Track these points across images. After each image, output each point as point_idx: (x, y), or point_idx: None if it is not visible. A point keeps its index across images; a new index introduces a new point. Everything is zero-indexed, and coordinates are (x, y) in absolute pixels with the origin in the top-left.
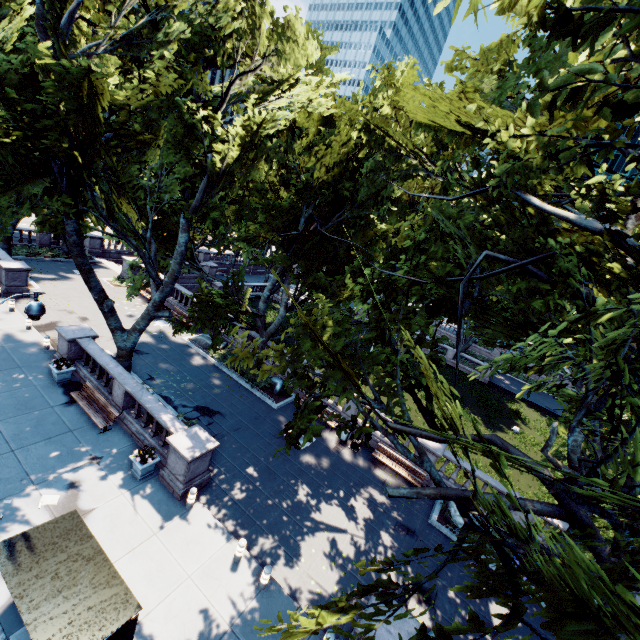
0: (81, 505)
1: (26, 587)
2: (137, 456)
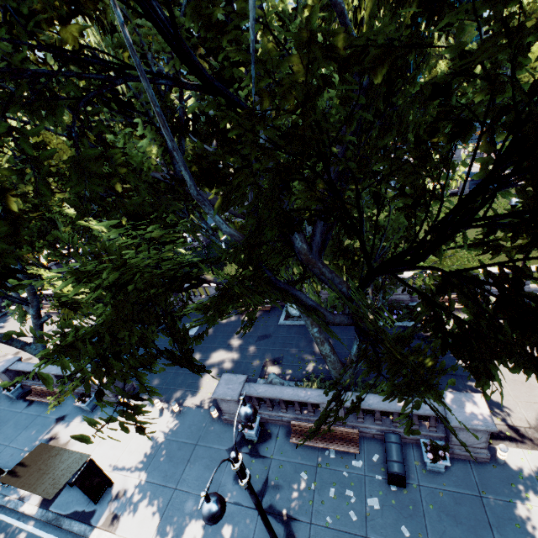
0: (62, 443)
1: (25, 482)
2: (78, 401)
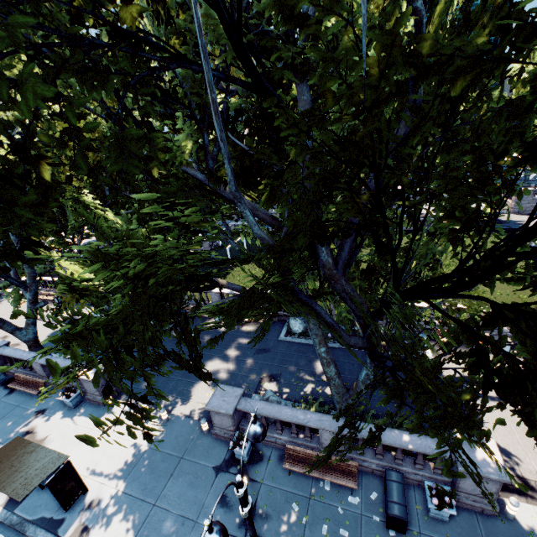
0: (38, 438)
1: None
2: (62, 396)
